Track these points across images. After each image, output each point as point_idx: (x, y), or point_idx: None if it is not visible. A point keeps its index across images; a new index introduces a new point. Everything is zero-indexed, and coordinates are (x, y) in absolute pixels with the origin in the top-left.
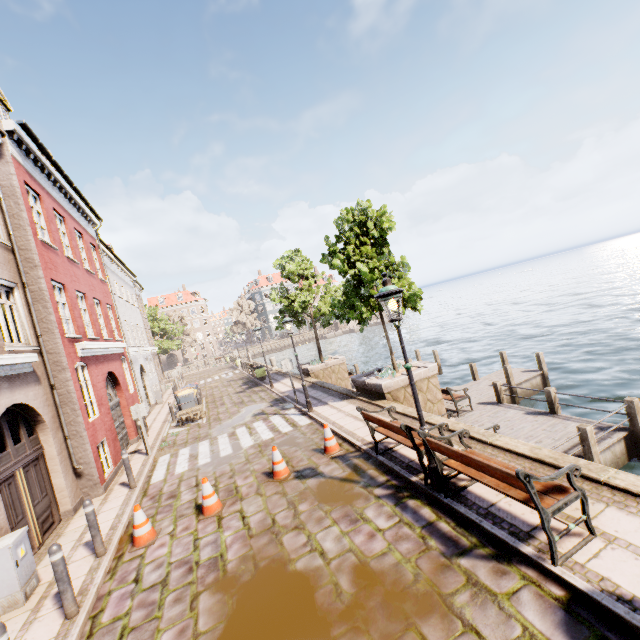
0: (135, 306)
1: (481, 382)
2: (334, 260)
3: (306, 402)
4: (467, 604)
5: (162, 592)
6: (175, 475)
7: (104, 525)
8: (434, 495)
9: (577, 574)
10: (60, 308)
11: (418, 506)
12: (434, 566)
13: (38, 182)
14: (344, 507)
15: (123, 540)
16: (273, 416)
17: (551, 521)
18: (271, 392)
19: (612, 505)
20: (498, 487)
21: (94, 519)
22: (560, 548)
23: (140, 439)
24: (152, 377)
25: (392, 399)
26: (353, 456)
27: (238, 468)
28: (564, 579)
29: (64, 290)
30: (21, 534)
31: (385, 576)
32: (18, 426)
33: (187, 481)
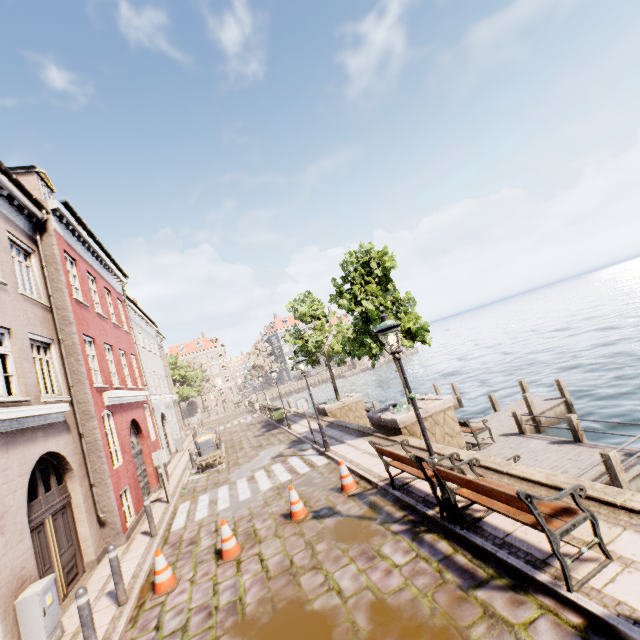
0: (157, 355)
1: (502, 413)
2: (341, 300)
3: (323, 441)
4: (484, 636)
5: (182, 638)
6: (195, 521)
7: (126, 574)
8: (450, 528)
9: (593, 599)
10: (90, 360)
11: (435, 540)
12: (451, 599)
13: (75, 249)
14: (361, 545)
15: (144, 588)
16: (291, 458)
17: (567, 547)
18: (289, 434)
19: (629, 528)
20: (508, 513)
21: (117, 565)
22: (576, 574)
23: (161, 487)
24: (173, 424)
25: (409, 434)
26: (370, 493)
27: (257, 511)
28: (580, 605)
29: (94, 343)
30: (49, 581)
31: (402, 612)
32: (49, 474)
33: (207, 527)
